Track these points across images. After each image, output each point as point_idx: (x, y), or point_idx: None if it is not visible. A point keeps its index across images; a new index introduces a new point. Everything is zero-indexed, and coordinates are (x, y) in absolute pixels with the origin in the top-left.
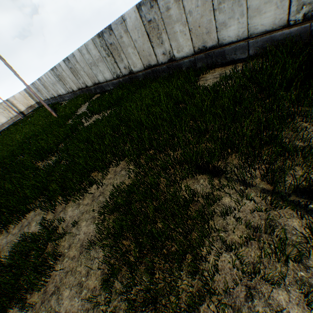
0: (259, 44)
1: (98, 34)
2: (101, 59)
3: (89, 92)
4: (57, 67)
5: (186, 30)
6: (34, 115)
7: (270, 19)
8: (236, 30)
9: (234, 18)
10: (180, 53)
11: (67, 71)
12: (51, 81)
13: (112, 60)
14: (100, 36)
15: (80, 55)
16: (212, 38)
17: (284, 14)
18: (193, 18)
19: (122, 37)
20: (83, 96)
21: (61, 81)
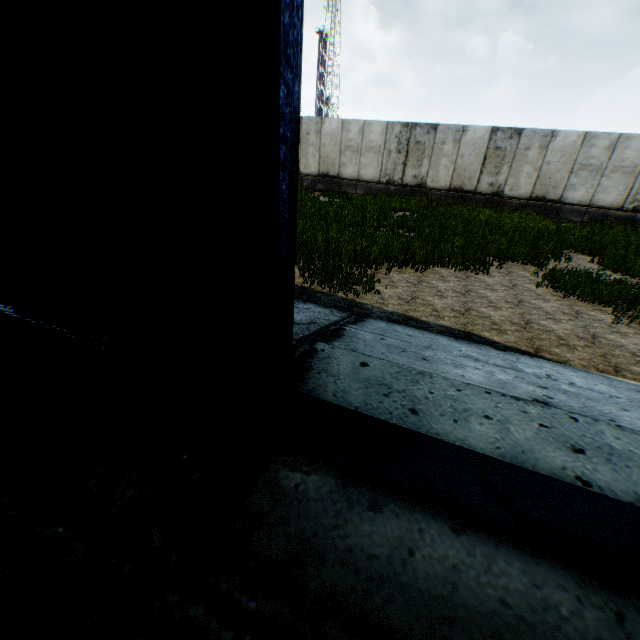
0: (594, 215)
1: (406, 123)
2: (379, 150)
3: None
4: None
5: (533, 174)
6: None
7: (610, 199)
8: (581, 195)
9: (583, 186)
10: (513, 191)
11: None
12: None
13: (401, 159)
14: (407, 126)
15: (338, 129)
16: (556, 193)
17: (620, 200)
18: (548, 168)
19: (446, 144)
20: None
21: None
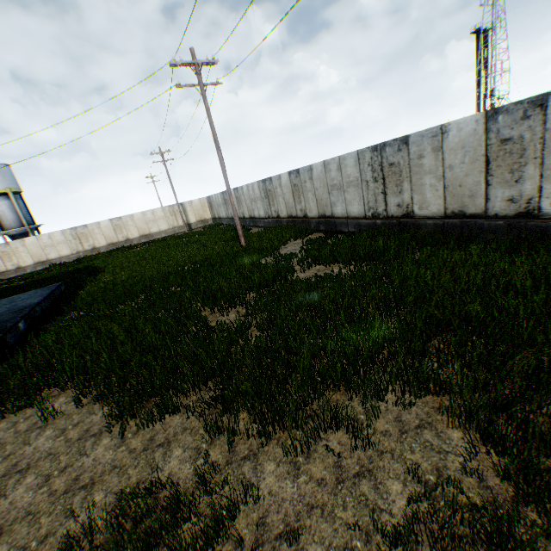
0: None
1: (374, 146)
2: (358, 182)
3: (305, 225)
4: (273, 179)
5: None
6: (205, 232)
7: None
8: None
9: None
10: None
11: (286, 187)
12: (251, 195)
13: (379, 188)
14: (376, 149)
15: (322, 171)
16: None
17: None
18: None
19: (424, 157)
20: (294, 228)
21: (268, 199)
